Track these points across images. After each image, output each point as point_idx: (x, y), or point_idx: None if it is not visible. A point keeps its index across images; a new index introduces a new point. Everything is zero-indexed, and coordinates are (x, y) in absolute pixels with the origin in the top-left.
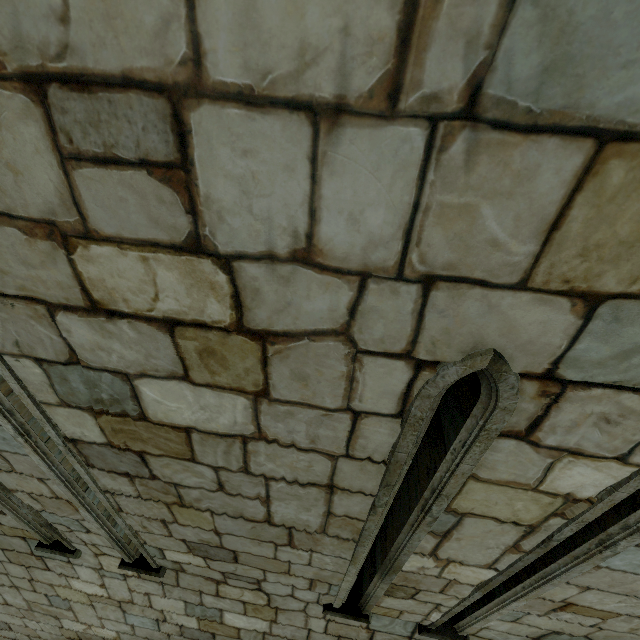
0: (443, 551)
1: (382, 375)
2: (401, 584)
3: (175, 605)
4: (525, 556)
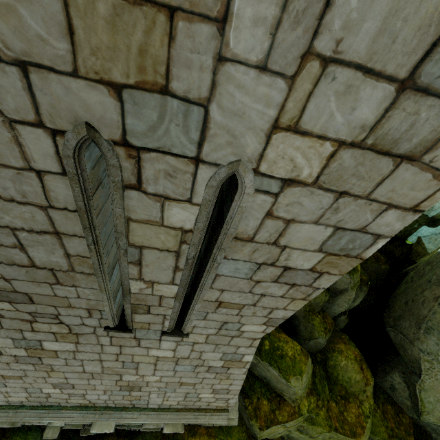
0: (145, 275)
1: (36, 140)
2: (137, 303)
3: (5, 342)
4: (183, 272)
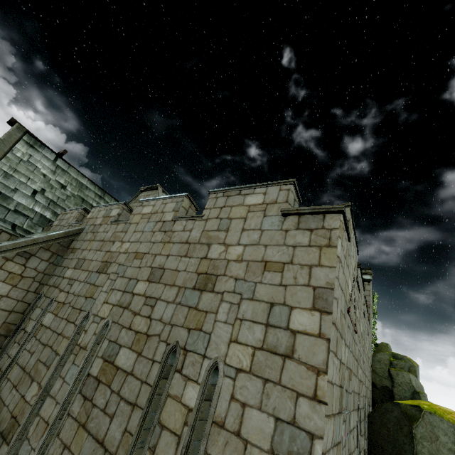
0: None
1: (161, 347)
2: None
3: None
4: None
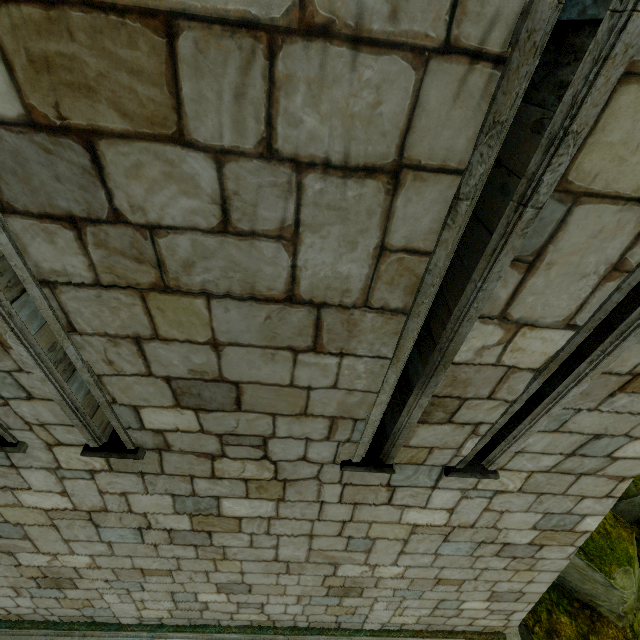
0: (519, 303)
1: None
2: (445, 394)
3: (160, 502)
4: (628, 278)
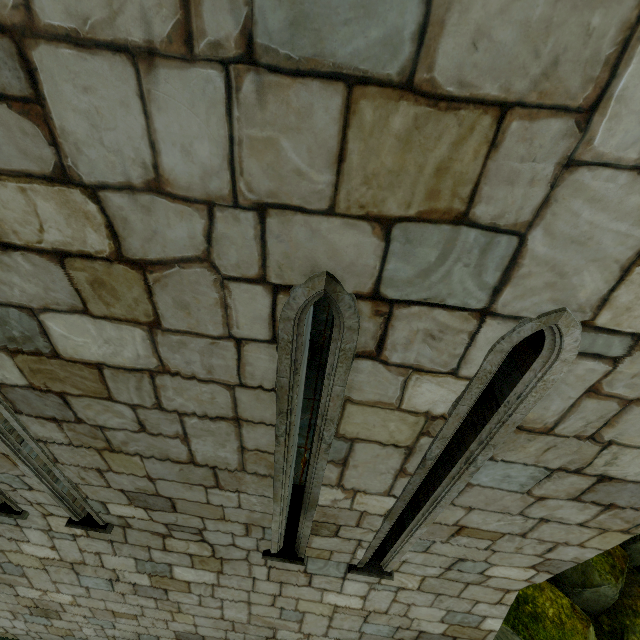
0: (347, 481)
1: (249, 301)
2: (322, 521)
3: (126, 563)
4: (411, 478)
